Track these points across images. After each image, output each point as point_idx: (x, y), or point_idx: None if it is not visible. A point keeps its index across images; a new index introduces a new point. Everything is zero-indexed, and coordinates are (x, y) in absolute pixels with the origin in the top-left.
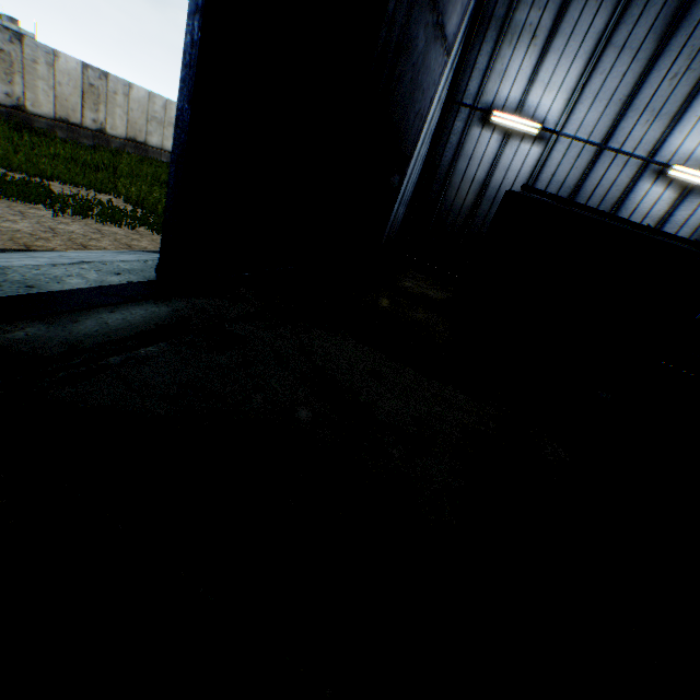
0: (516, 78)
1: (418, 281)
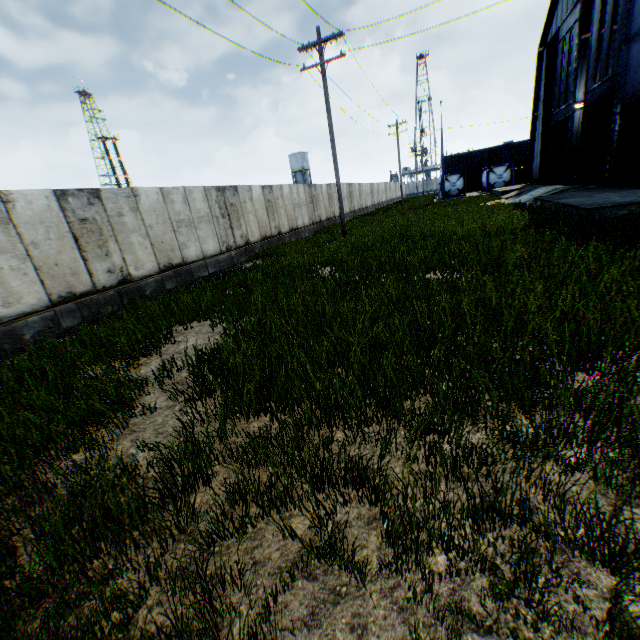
0: None
1: None
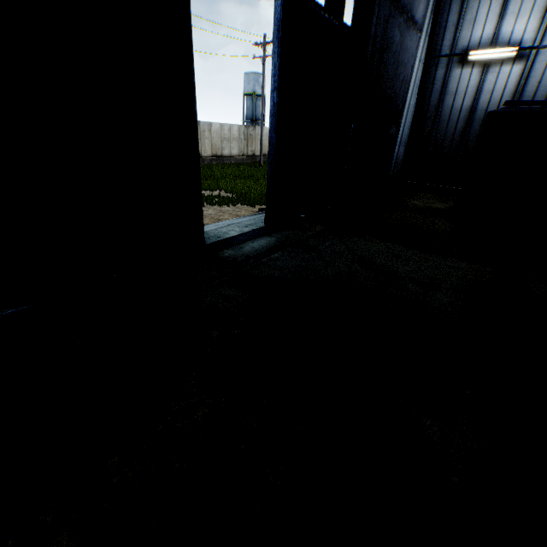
0: (486, 19)
1: (423, 199)
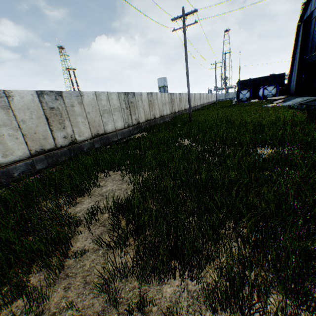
0: None
1: None
